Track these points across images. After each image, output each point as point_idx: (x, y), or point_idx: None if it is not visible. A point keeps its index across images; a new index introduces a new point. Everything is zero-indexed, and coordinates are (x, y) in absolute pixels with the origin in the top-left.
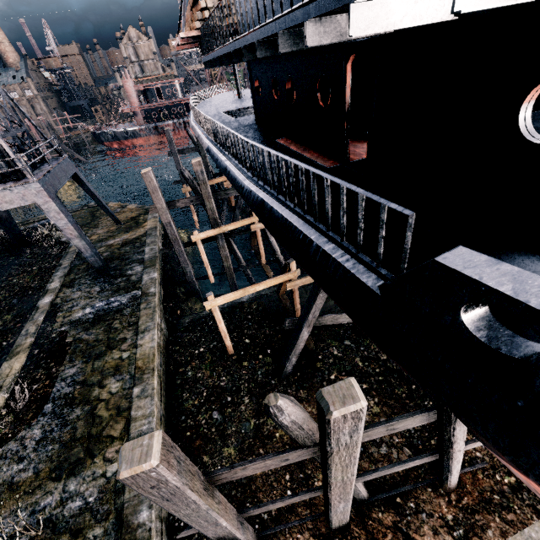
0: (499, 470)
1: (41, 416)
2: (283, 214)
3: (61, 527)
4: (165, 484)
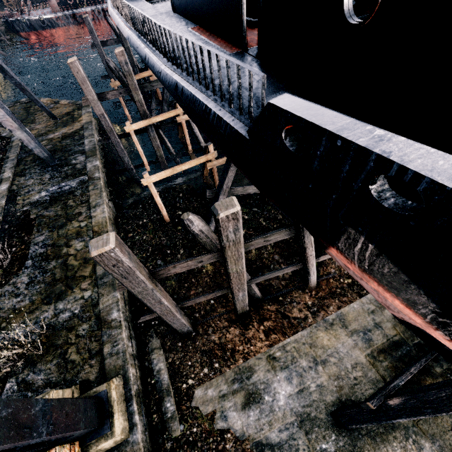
0: (343, 276)
1: (25, 268)
2: (191, 91)
3: (59, 327)
4: (122, 264)
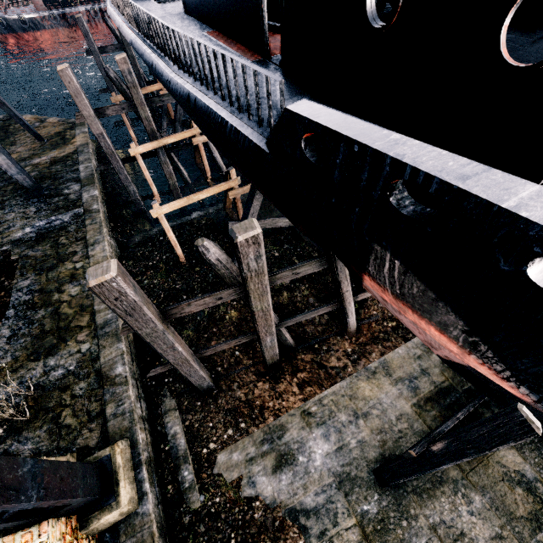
0: (386, 319)
1: (5, 320)
2: (205, 102)
3: (49, 388)
4: (126, 297)
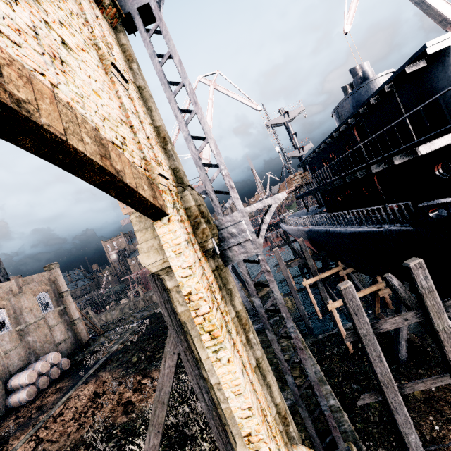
0: None
1: None
2: (366, 229)
3: None
4: (354, 299)
